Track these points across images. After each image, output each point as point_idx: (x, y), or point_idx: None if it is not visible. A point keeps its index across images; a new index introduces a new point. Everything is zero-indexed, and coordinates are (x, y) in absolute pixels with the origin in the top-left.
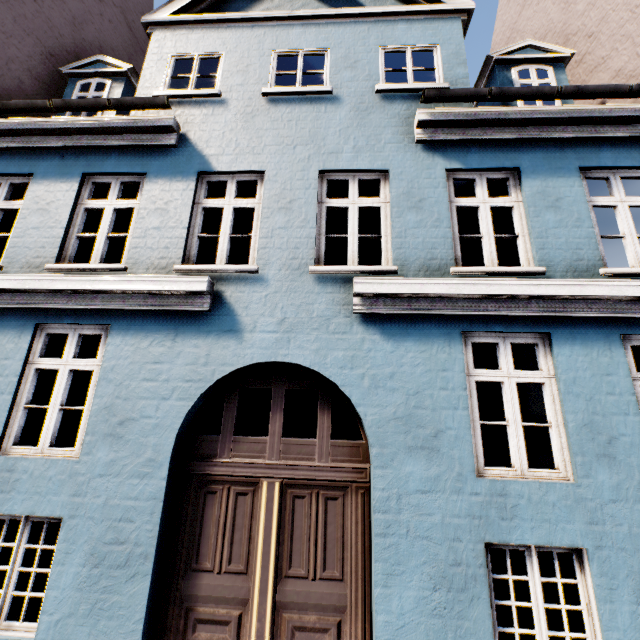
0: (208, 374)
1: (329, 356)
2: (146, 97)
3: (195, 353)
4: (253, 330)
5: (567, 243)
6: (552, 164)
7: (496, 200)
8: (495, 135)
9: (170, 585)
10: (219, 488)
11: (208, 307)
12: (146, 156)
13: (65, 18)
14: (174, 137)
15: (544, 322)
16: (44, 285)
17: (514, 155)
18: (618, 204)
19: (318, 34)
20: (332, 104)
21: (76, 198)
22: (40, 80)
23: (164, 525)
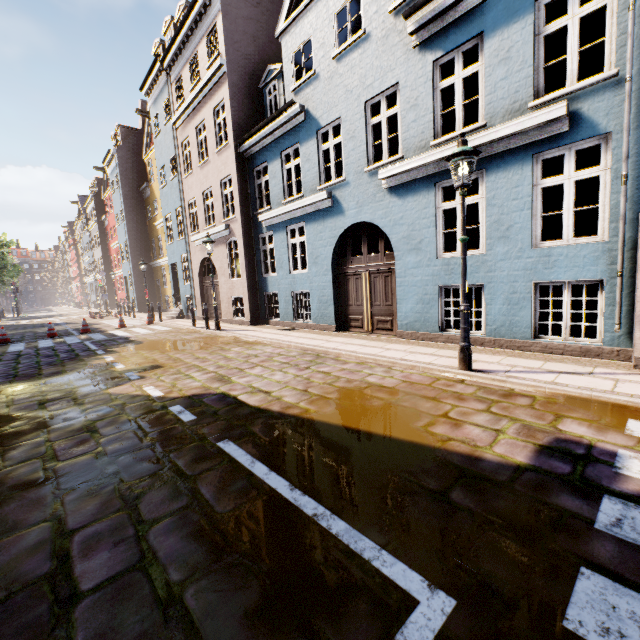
0: (336, 234)
1: (376, 215)
2: (286, 104)
3: (331, 226)
4: (348, 210)
5: (508, 90)
6: (510, 11)
7: (467, 71)
8: (464, 10)
9: (342, 310)
10: (350, 278)
11: (330, 204)
12: (297, 132)
13: (250, 43)
14: (303, 115)
15: (482, 162)
16: (282, 212)
17: (481, 19)
18: (569, 22)
19: None
20: (366, 42)
21: (282, 167)
22: (255, 96)
23: (335, 291)
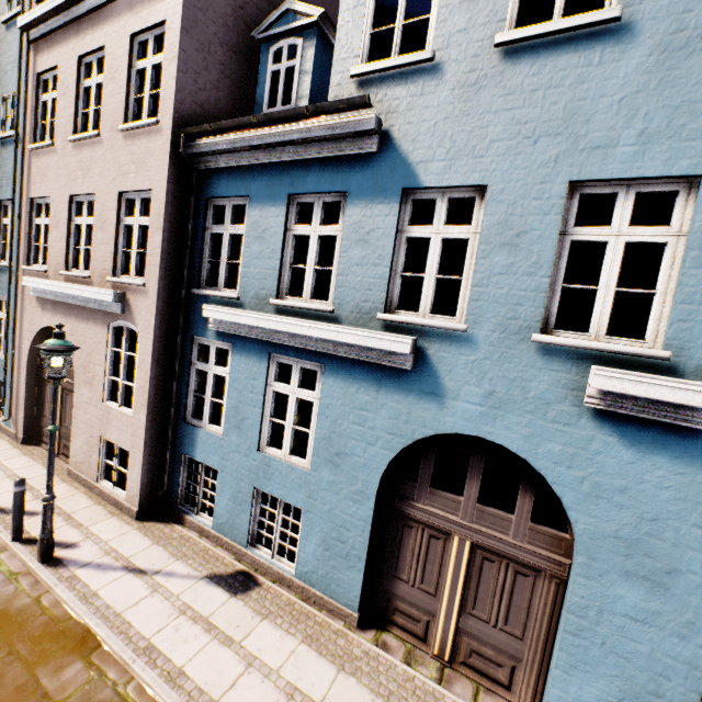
0: (408, 432)
1: (542, 447)
2: (345, 98)
3: (397, 409)
4: (456, 398)
5: None
6: None
7: None
8: None
9: (376, 578)
10: (415, 525)
11: (410, 367)
12: (345, 169)
13: None
14: (375, 141)
15: None
16: (272, 325)
17: None
18: None
19: None
20: (615, 44)
21: (285, 224)
22: (235, 50)
23: (371, 539)
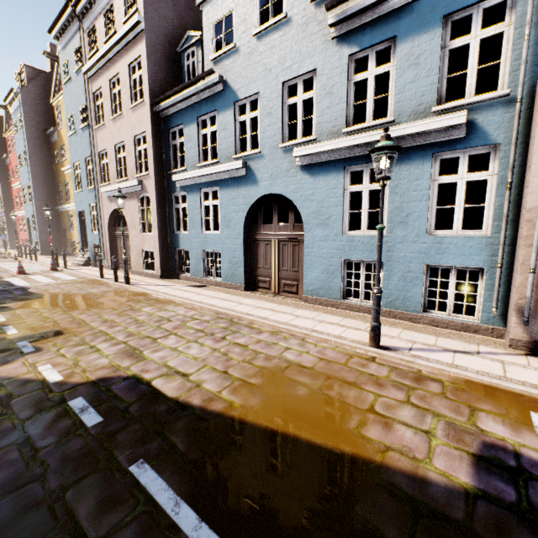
0: (249, 201)
1: (288, 188)
2: (205, 71)
3: (244, 194)
4: (262, 181)
5: (415, 93)
6: (422, 22)
7: (379, 69)
8: (381, 12)
9: (251, 271)
10: (260, 243)
11: (245, 174)
12: (214, 100)
13: (169, 6)
14: (221, 85)
15: None
16: (197, 175)
17: (395, 24)
18: (471, 41)
19: None
20: (287, 26)
21: (198, 131)
22: (172, 59)
23: (246, 254)
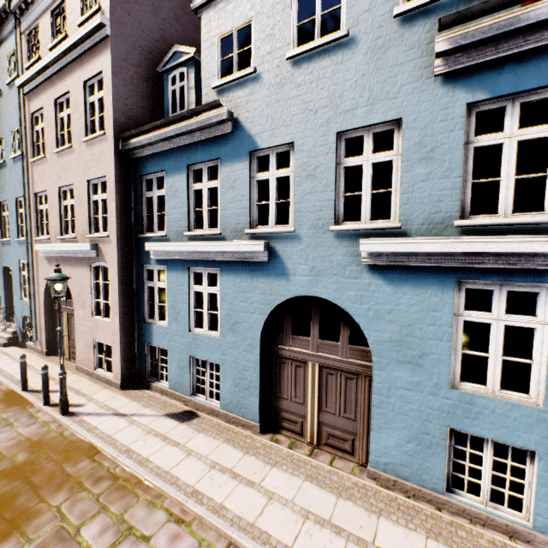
0: (272, 301)
1: (344, 294)
2: (206, 103)
3: (264, 288)
4: (295, 274)
5: None
6: None
7: (528, 131)
8: (542, 40)
9: (269, 400)
10: (286, 361)
11: (267, 259)
12: (217, 145)
13: (148, 11)
14: (230, 125)
15: None
16: (186, 248)
17: None
18: None
19: None
20: (348, 49)
21: (187, 185)
22: (149, 80)
23: (262, 375)
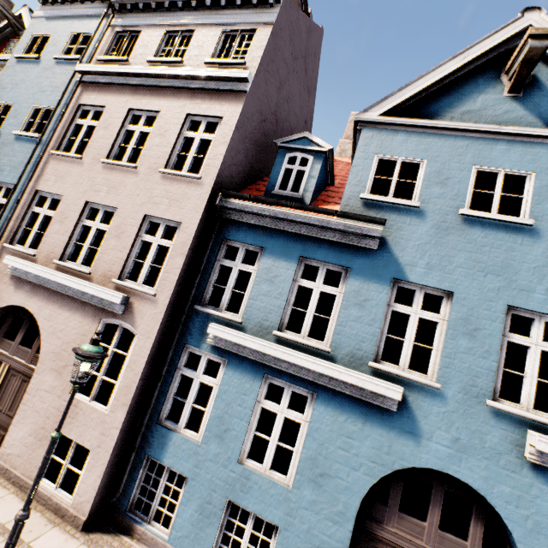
0: (389, 462)
1: (496, 487)
2: (368, 215)
3: (380, 441)
4: (429, 439)
5: None
6: None
7: None
8: None
9: None
10: (382, 547)
11: (396, 409)
12: (350, 252)
13: (276, 86)
14: (377, 243)
15: None
16: (277, 354)
17: None
18: None
19: (523, 154)
20: (529, 237)
21: (293, 276)
22: (255, 144)
23: None
